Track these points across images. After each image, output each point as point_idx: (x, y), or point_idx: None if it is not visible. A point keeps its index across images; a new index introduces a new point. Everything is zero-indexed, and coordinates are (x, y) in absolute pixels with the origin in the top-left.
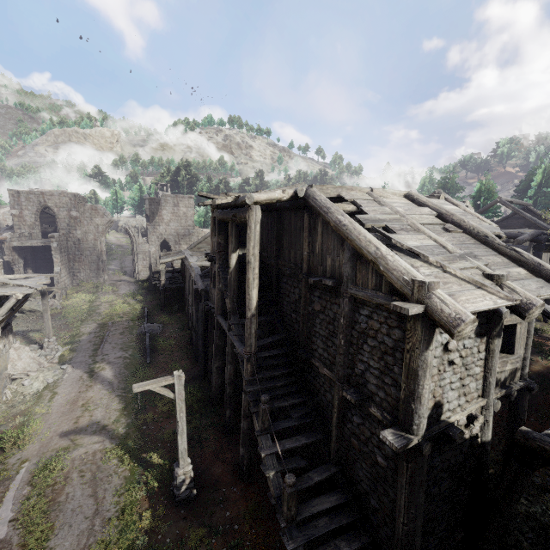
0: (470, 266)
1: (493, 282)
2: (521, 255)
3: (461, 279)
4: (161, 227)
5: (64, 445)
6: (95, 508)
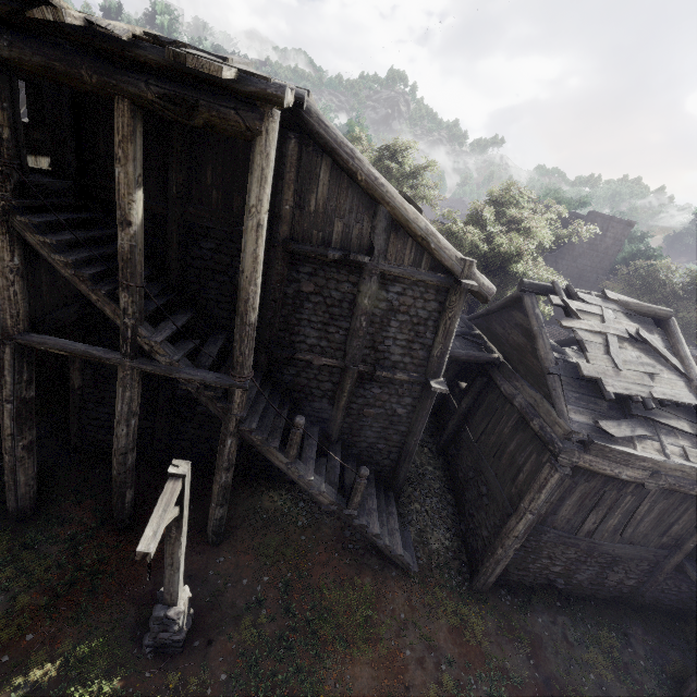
0: None
1: None
2: None
3: None
4: None
5: None
6: None
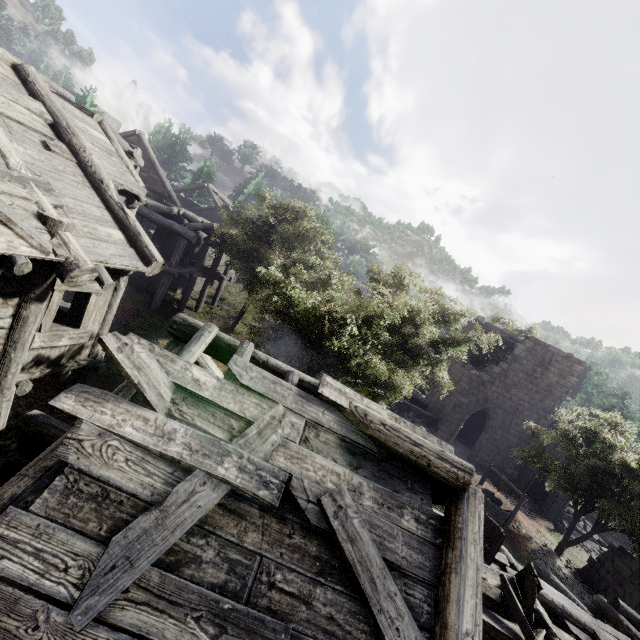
0: (22, 195)
1: (46, 227)
2: (127, 218)
3: None
4: None
5: None
6: None
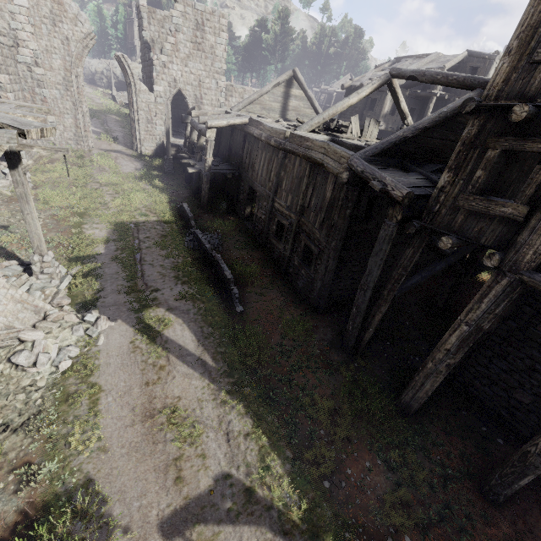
0: None
1: None
2: None
3: None
4: (174, 66)
5: None
6: None
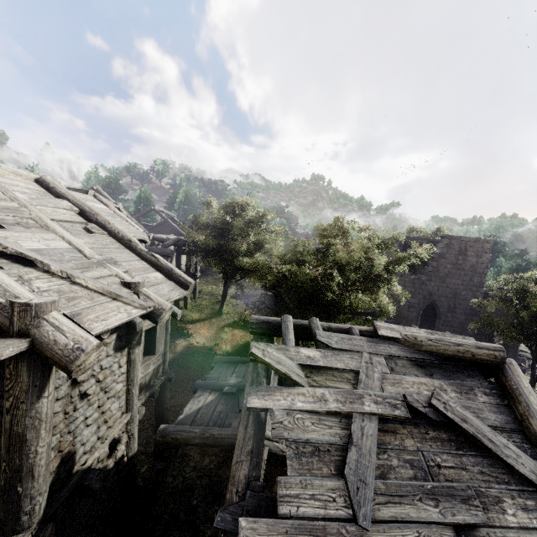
0: (108, 274)
1: (131, 290)
2: (159, 261)
3: (95, 291)
4: None
5: None
6: None
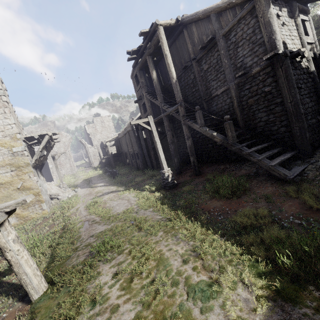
0: None
1: None
2: None
3: None
4: (98, 135)
5: (95, 200)
6: (128, 200)
